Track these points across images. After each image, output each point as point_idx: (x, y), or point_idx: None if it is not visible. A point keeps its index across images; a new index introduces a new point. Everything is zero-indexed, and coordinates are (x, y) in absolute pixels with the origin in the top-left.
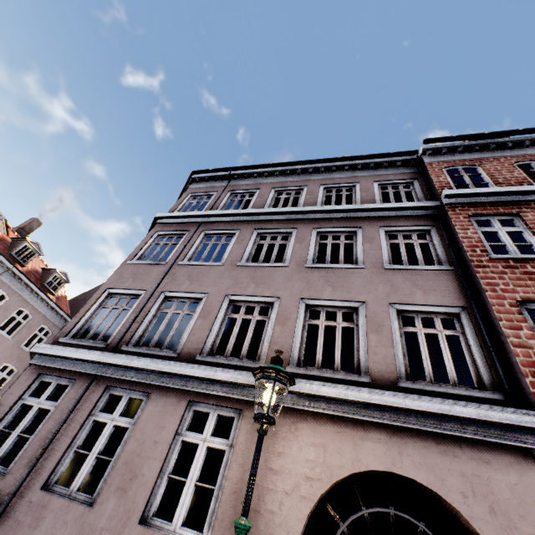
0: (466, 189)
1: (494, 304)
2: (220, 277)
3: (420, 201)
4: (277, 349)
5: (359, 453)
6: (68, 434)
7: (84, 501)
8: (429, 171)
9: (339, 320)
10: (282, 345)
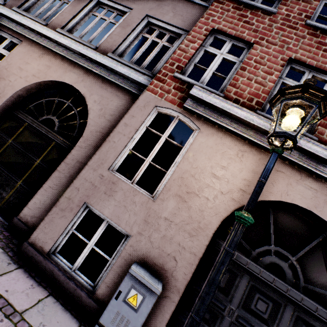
0: None
1: (197, 26)
2: None
3: None
4: None
5: (64, 75)
6: None
7: None
8: None
9: (111, 18)
10: (64, 18)
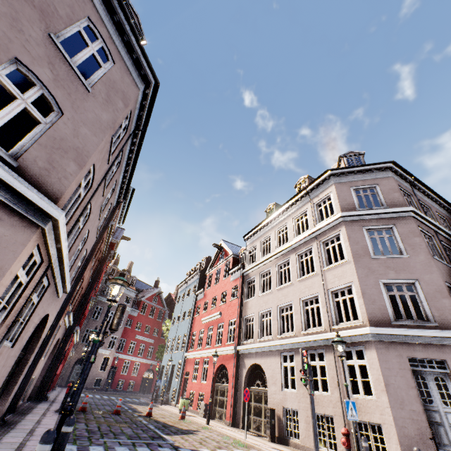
0: None
1: None
2: None
3: None
4: None
5: None
6: None
7: None
8: None
9: None
10: None
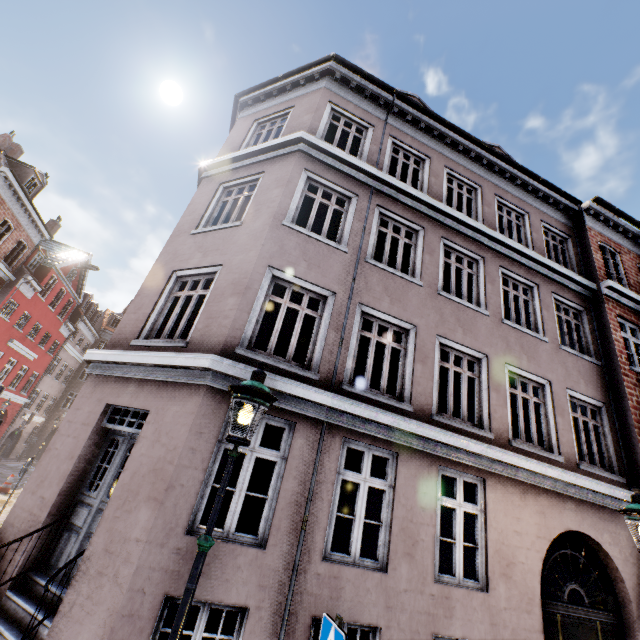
0: (622, 287)
1: (632, 413)
2: (423, 305)
3: (574, 270)
4: (639, 489)
5: (562, 518)
6: (323, 497)
7: (372, 566)
8: (590, 240)
9: (531, 394)
10: (501, 415)
